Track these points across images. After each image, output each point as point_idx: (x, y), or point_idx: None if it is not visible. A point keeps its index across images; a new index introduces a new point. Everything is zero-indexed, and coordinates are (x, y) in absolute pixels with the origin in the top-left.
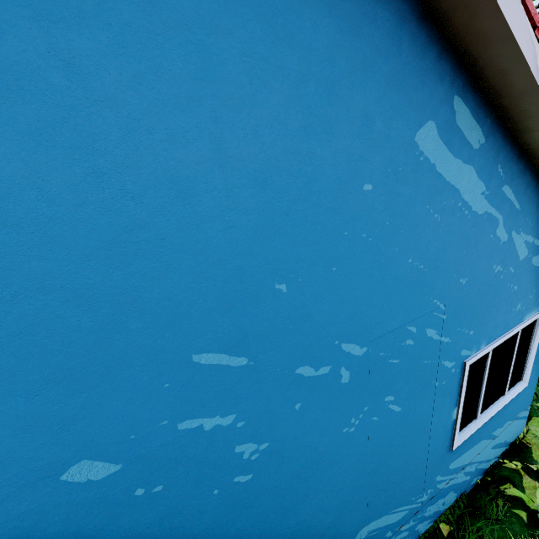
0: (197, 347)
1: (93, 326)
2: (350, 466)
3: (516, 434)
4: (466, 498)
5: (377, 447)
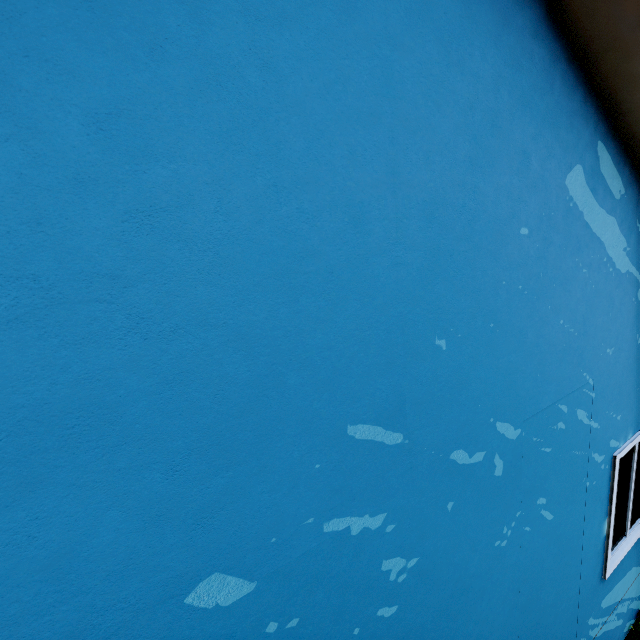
0: (353, 415)
1: (250, 377)
2: (501, 597)
3: None
4: None
5: (529, 571)
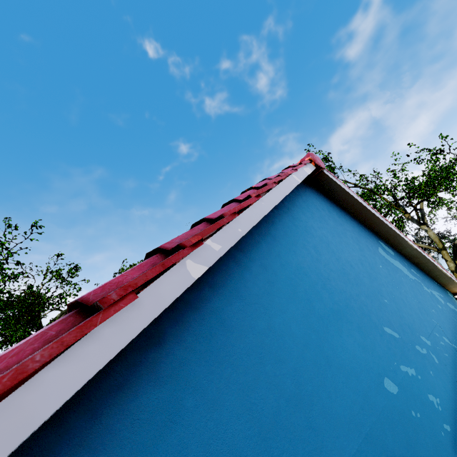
0: (382, 323)
1: (357, 306)
2: None
3: None
4: None
5: None
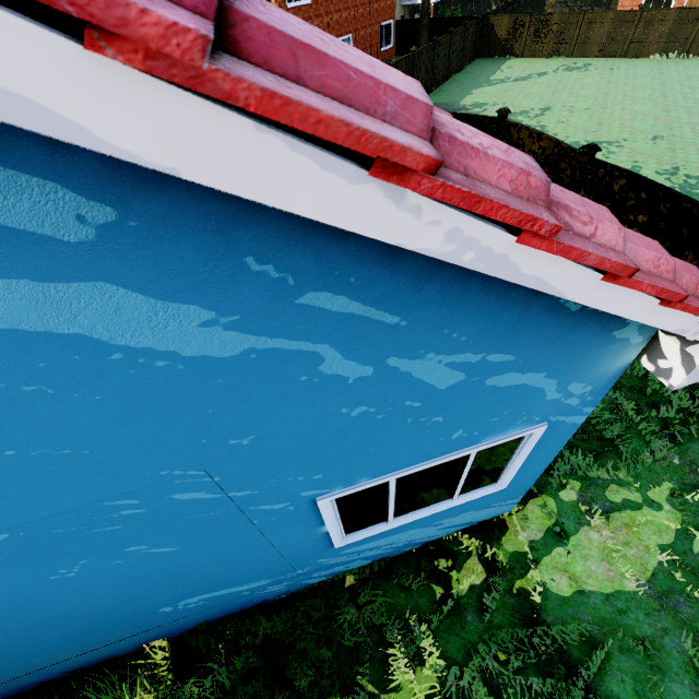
0: None
1: None
2: (105, 587)
3: (494, 515)
4: (391, 560)
5: (153, 571)
